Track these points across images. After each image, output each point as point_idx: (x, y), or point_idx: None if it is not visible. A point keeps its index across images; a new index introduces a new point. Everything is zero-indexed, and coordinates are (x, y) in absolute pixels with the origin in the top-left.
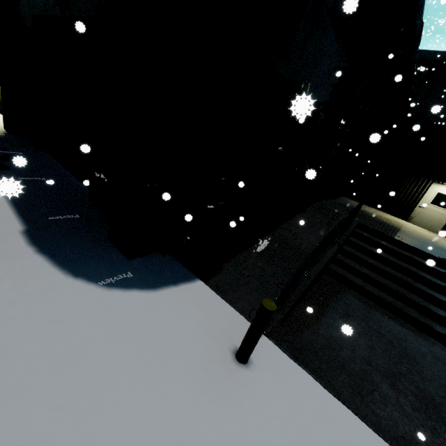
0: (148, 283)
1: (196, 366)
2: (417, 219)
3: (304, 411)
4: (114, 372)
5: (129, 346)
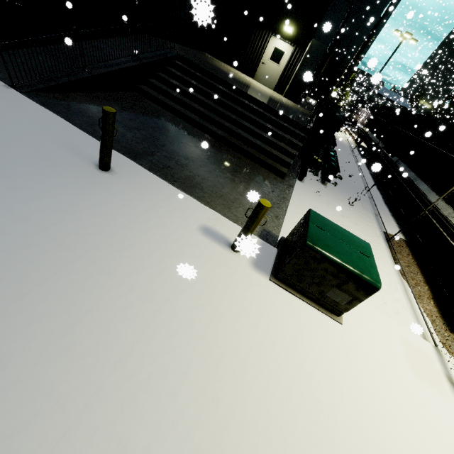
0: None
1: None
2: (261, 76)
3: (21, 113)
4: None
5: None
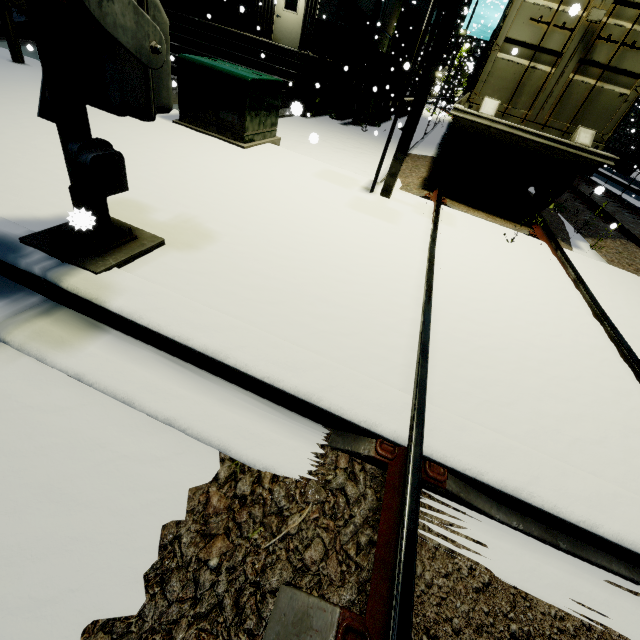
0: None
1: None
2: (280, 35)
3: None
4: None
5: None
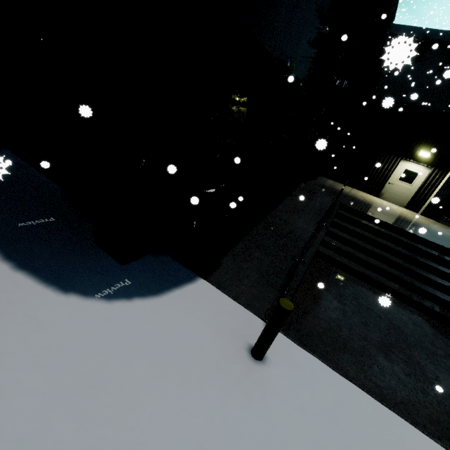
0: (149, 289)
1: (216, 371)
2: (387, 195)
3: (321, 396)
4: (136, 394)
5: (145, 363)
